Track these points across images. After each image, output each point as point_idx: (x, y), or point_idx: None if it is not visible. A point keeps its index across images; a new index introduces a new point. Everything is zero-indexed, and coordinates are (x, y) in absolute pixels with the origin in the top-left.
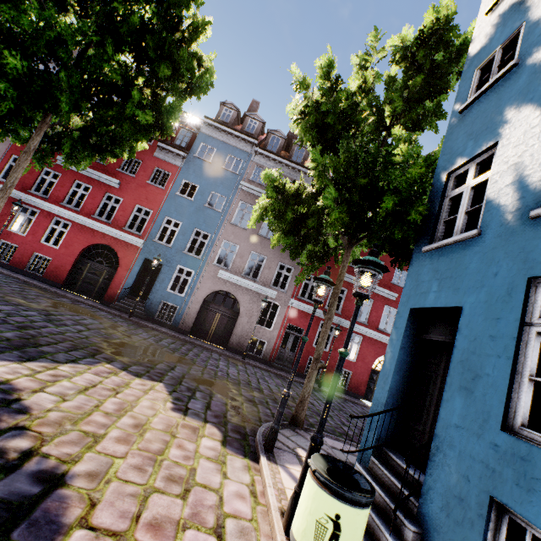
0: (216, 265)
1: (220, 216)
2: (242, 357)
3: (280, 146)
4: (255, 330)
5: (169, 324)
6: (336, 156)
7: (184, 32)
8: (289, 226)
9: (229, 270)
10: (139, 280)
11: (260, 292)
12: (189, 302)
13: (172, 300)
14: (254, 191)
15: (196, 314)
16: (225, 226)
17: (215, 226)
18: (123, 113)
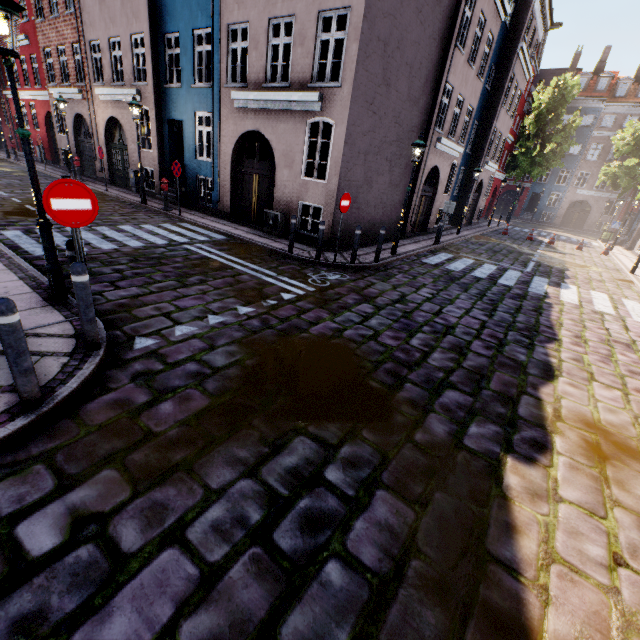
0: (575, 188)
1: (577, 158)
2: (591, 232)
3: (627, 90)
4: (601, 219)
5: (547, 222)
6: (636, 150)
7: (571, 127)
8: (613, 180)
9: (583, 189)
10: (528, 204)
11: (605, 197)
12: (558, 210)
13: (548, 211)
14: (603, 134)
15: (563, 216)
16: (580, 163)
17: (573, 165)
18: (553, 165)
